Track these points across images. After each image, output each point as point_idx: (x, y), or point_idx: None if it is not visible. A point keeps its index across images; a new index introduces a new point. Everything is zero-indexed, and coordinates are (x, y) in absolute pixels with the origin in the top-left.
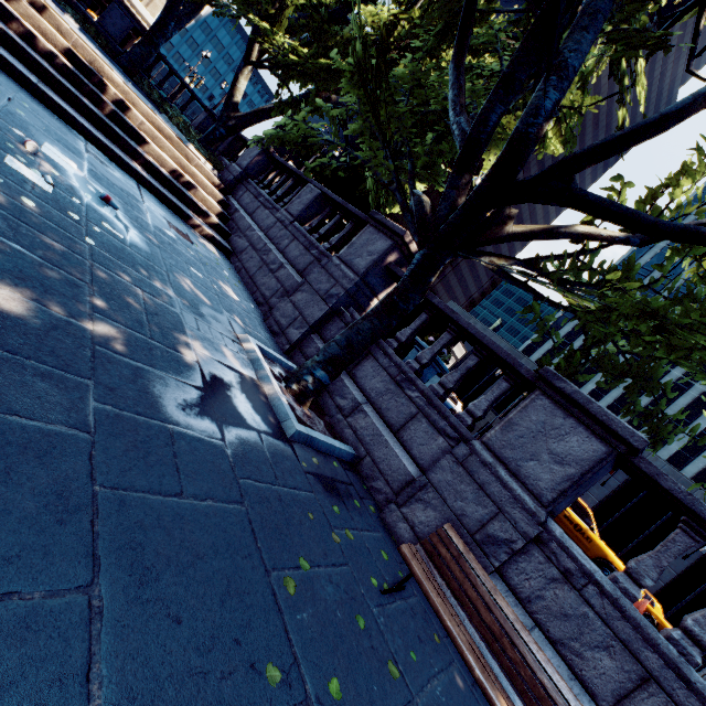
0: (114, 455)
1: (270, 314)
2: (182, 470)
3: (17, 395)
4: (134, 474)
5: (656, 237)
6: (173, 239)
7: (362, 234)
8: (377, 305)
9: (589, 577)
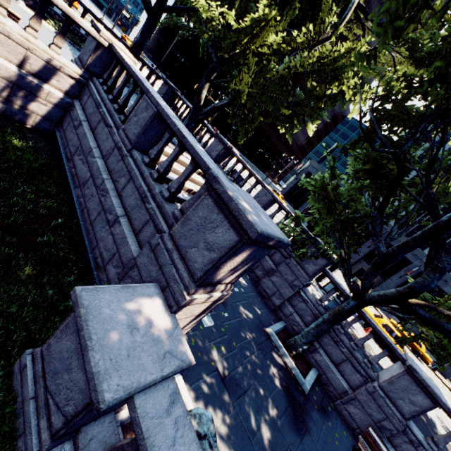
0: None
1: (259, 284)
2: None
3: None
4: None
5: None
6: None
7: (308, 248)
8: (330, 317)
9: (419, 442)
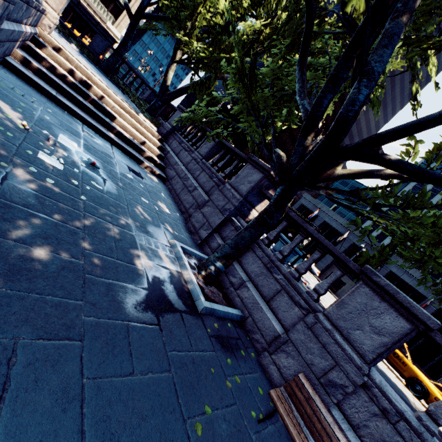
0: (94, 353)
1: (189, 220)
2: (134, 354)
3: (42, 324)
4: (106, 365)
5: (441, 186)
6: (131, 179)
7: (244, 169)
8: (254, 220)
9: (400, 415)
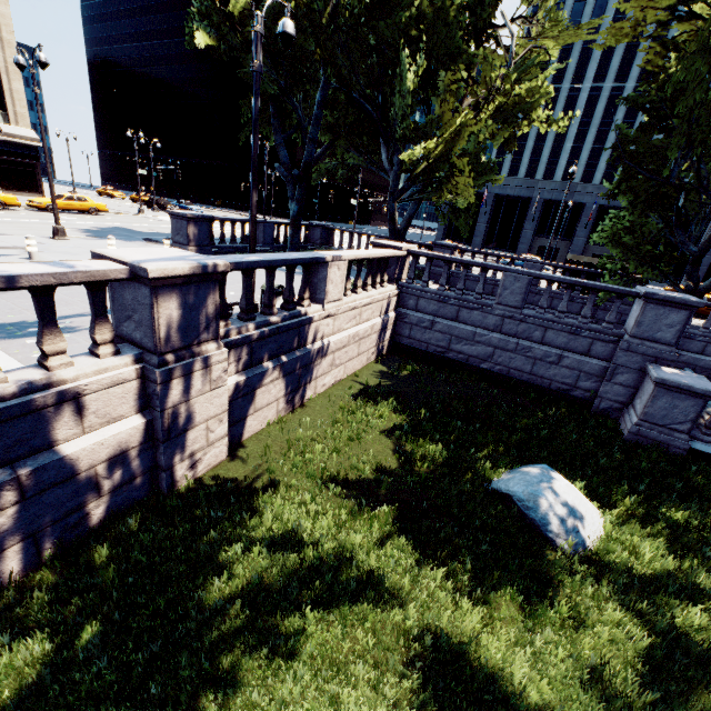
0: None
1: None
2: None
3: None
4: None
5: None
6: None
7: None
8: None
9: None
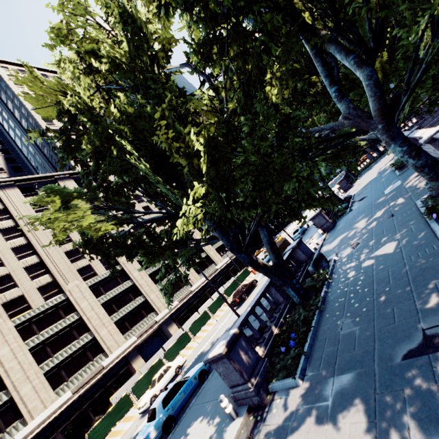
0: None
1: None
2: None
3: None
4: None
5: None
6: None
7: None
8: None
9: None
